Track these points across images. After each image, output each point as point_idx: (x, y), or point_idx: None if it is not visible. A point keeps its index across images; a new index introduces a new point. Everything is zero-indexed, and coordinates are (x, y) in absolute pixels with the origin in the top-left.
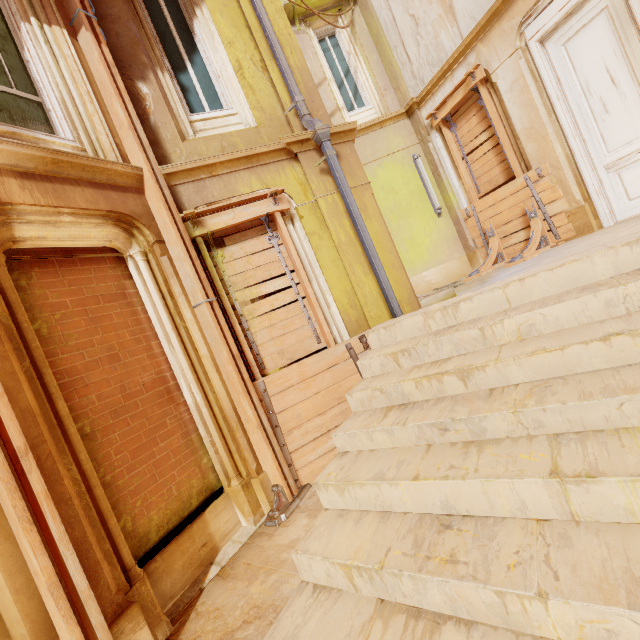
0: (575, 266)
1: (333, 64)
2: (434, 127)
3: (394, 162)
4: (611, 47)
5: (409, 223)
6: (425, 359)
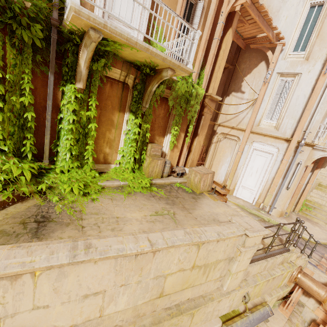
0: None
1: None
2: None
3: None
4: None
5: None
6: None
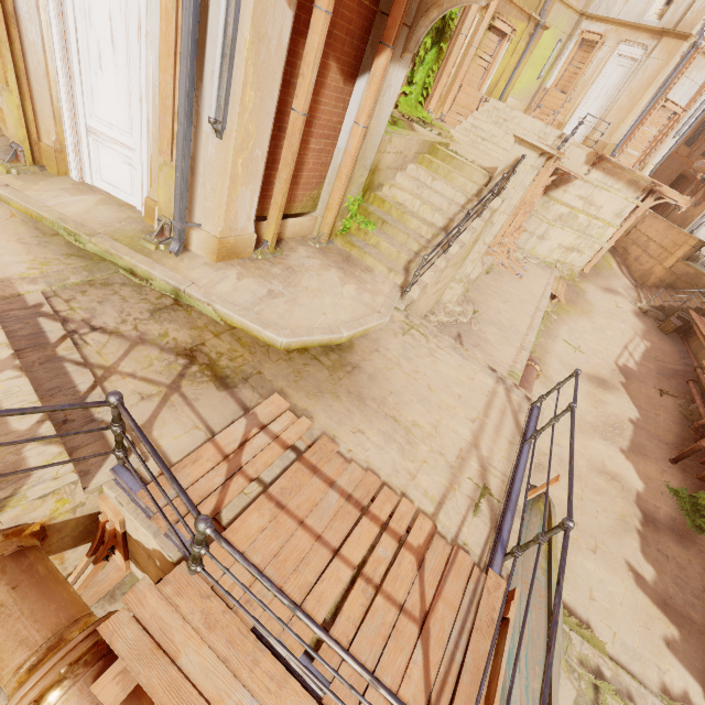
0: (535, 121)
1: None
2: (578, 37)
3: (553, 33)
4: (616, 82)
5: (527, 70)
6: (499, 115)
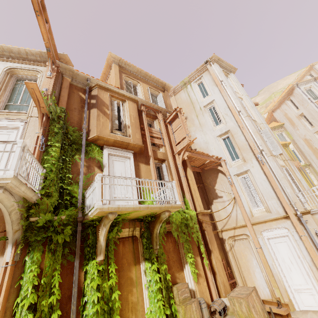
0: None
1: None
2: None
3: None
4: None
5: None
6: None
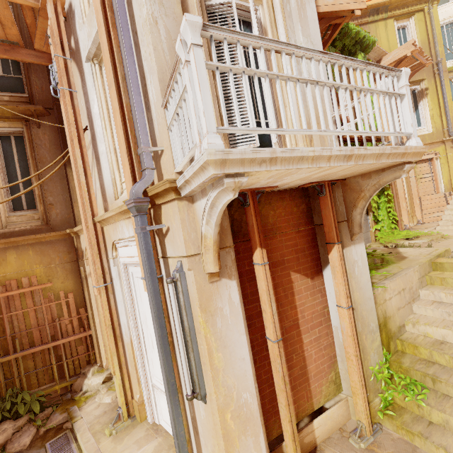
0: None
1: (451, 90)
2: None
3: None
4: None
5: None
6: None
